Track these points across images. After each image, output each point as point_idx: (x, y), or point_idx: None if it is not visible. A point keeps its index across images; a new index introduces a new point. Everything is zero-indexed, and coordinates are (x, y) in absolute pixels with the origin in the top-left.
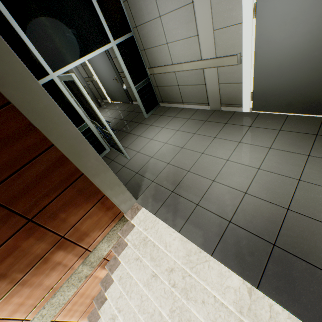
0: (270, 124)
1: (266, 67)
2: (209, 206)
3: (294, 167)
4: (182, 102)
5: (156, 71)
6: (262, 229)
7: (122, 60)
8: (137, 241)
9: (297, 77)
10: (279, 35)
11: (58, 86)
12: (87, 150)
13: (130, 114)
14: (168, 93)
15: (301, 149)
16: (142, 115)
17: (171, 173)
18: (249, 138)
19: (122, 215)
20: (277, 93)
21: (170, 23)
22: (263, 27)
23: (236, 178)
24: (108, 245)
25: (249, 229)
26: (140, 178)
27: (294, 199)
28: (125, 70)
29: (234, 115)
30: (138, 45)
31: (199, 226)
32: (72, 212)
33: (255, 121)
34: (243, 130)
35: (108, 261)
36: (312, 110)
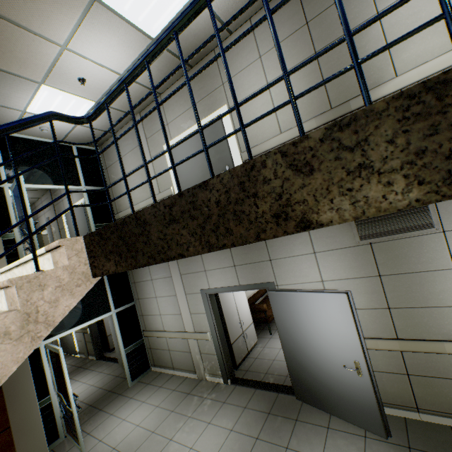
0: None
1: None
2: None
3: None
4: None
5: (121, 215)
6: None
7: (88, 200)
8: None
9: None
10: (188, 171)
11: (5, 193)
12: None
13: None
14: None
15: None
16: None
17: None
18: None
19: None
20: None
21: (132, 177)
22: (180, 169)
23: None
24: None
25: None
26: None
27: None
28: (88, 208)
29: None
30: (110, 196)
31: None
32: None
33: None
34: None
35: None
36: None
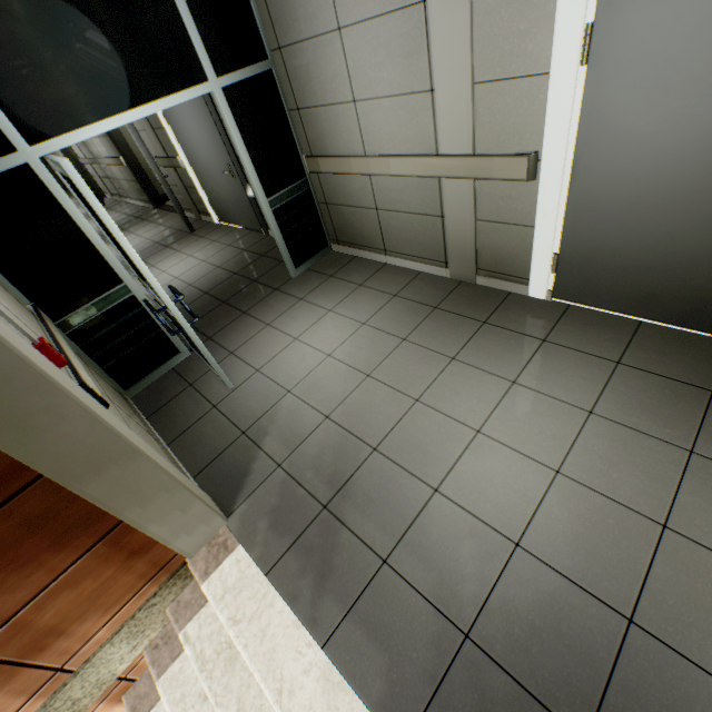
0: (596, 342)
1: (600, 198)
2: (415, 570)
3: (652, 483)
4: (384, 250)
5: (324, 167)
6: (556, 680)
7: (236, 130)
8: (211, 646)
9: (677, 234)
10: (646, 121)
11: (45, 183)
12: (57, 408)
13: (258, 262)
14: (351, 224)
15: (671, 429)
16: (285, 270)
17: (331, 447)
18: (539, 373)
19: (181, 562)
20: (621, 265)
21: (364, 51)
22: (605, 94)
23: (497, 493)
24: (132, 646)
25: (518, 673)
26: (249, 451)
27: (648, 590)
28: (244, 157)
29: (507, 302)
30: (284, 95)
31: (381, 635)
32: (2, 584)
33: (558, 326)
34: (526, 347)
35: (135, 683)
36: (703, 321)
